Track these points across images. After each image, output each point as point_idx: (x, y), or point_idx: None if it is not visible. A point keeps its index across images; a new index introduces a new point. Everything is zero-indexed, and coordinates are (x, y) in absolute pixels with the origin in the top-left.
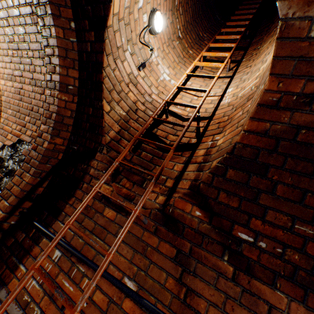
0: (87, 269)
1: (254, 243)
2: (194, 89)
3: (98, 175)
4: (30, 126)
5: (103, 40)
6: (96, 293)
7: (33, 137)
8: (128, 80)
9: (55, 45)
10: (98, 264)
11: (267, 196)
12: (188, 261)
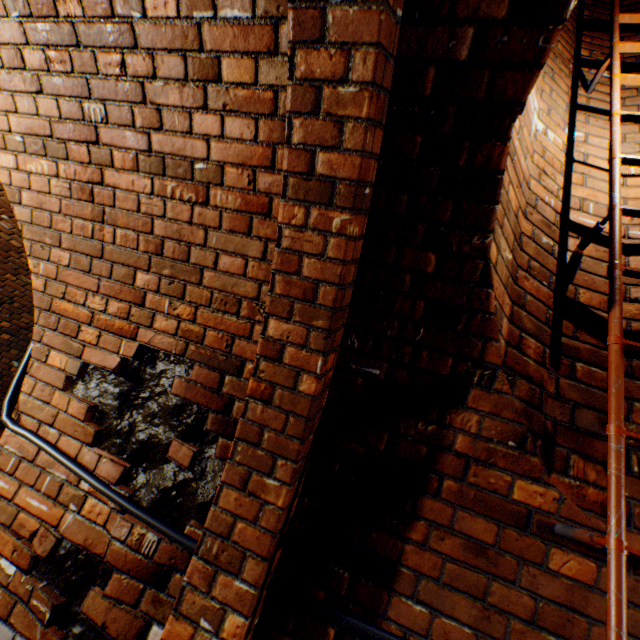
0: None
1: None
2: None
3: (490, 453)
4: (162, 304)
5: (559, 16)
6: None
7: (185, 336)
8: None
9: (362, 39)
10: None
11: None
12: None
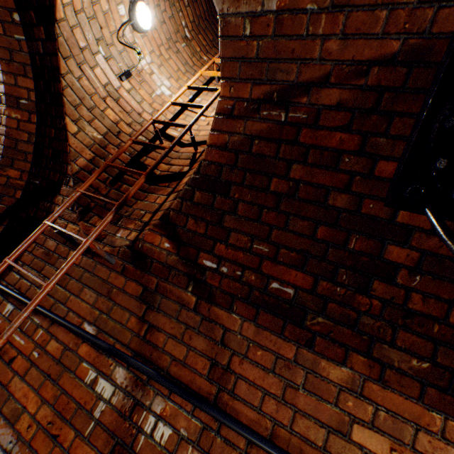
0: (43, 319)
1: (218, 269)
2: (190, 104)
3: (64, 214)
4: None
5: (55, 38)
6: (51, 342)
7: None
8: (104, 93)
9: None
10: (56, 313)
11: (231, 217)
12: (153, 297)
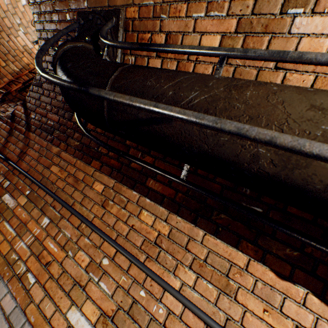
0: None
1: (35, 118)
2: None
3: None
4: None
5: None
6: None
7: None
8: (23, 50)
9: None
10: None
11: (42, 97)
12: (13, 132)
